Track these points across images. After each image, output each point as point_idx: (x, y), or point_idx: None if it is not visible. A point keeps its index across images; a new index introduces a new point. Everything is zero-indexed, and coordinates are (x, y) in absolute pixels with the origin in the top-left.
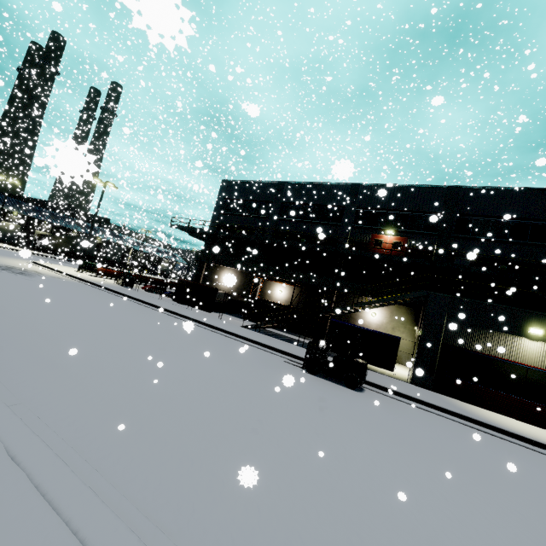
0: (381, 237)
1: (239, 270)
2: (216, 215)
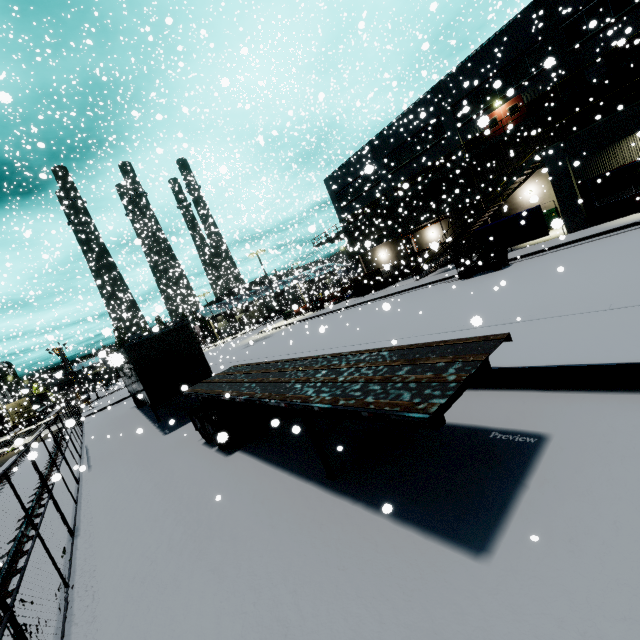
0: (493, 115)
1: (388, 242)
2: (339, 212)
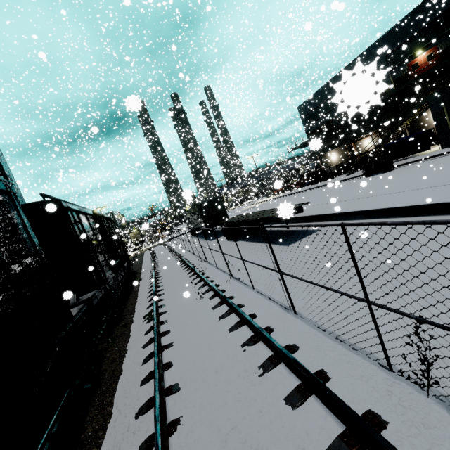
0: (415, 61)
1: (337, 148)
2: (306, 129)
